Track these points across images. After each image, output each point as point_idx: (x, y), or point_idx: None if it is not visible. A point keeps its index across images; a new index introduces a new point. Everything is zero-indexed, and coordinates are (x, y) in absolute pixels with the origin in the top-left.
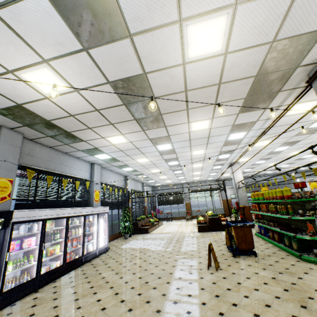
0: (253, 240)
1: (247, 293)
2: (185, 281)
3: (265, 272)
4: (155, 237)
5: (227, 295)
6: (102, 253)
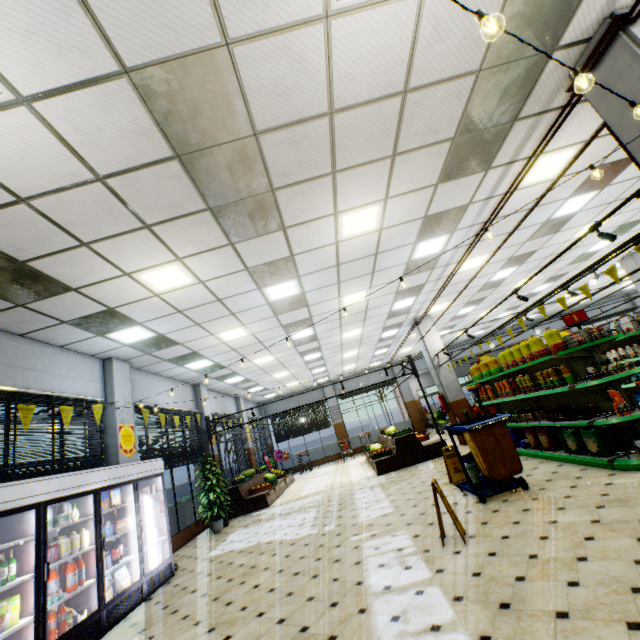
0: None
1: (568, 574)
2: (406, 592)
3: (568, 514)
4: (286, 509)
5: (528, 596)
6: (160, 585)
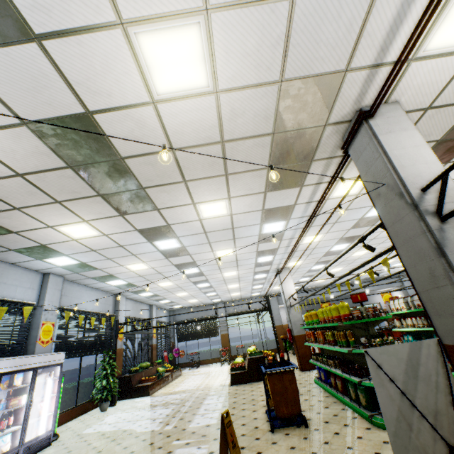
0: (310, 393)
1: None
2: None
3: None
4: (157, 401)
5: None
6: (35, 452)
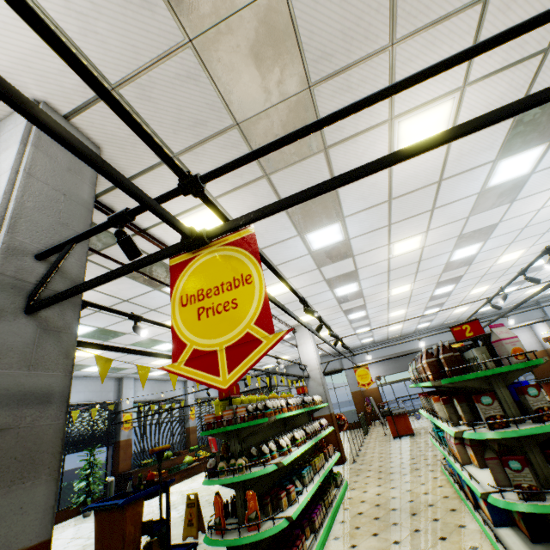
0: None
1: None
2: None
3: None
4: None
5: None
6: None
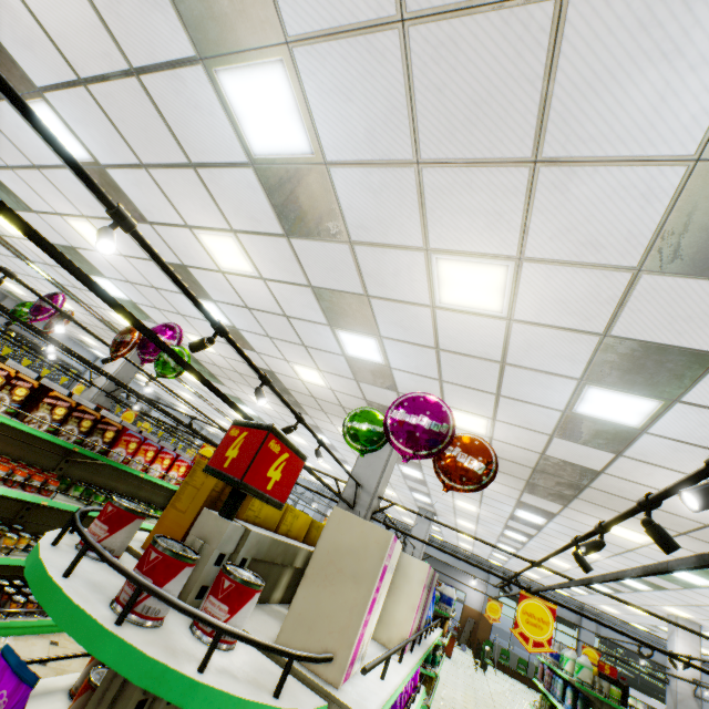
0: None
1: None
2: None
3: None
4: None
5: None
6: None
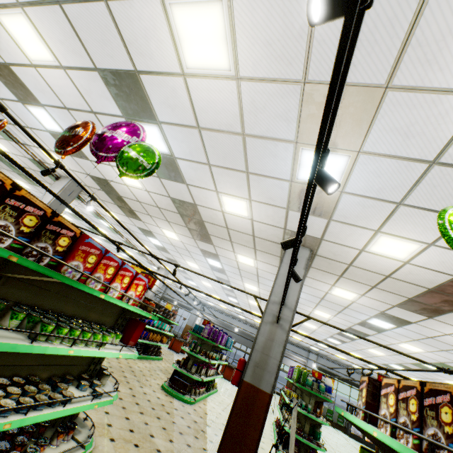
0: None
1: None
2: None
3: None
4: None
5: None
6: None
